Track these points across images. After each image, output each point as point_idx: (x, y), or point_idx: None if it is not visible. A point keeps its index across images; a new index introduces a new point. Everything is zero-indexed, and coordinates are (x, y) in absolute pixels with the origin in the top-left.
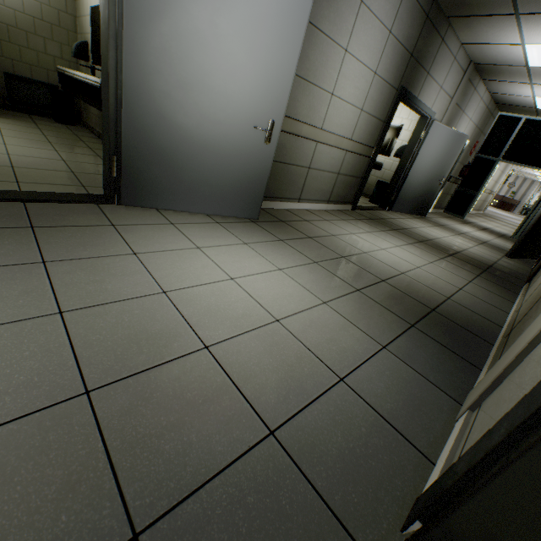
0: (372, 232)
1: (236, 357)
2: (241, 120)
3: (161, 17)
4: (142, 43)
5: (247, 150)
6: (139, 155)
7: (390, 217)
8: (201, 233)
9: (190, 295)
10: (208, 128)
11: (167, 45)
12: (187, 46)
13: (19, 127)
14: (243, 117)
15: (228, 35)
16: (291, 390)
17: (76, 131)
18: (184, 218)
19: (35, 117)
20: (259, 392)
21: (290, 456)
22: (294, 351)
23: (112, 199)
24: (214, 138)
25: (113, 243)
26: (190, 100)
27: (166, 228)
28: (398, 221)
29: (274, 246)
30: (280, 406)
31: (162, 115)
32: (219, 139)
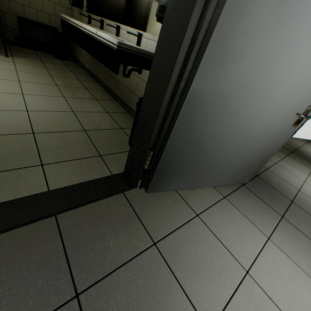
0: (310, 175)
1: None
2: (287, 106)
3: None
4: (243, 15)
5: (274, 133)
6: (179, 150)
7: (297, 146)
8: (228, 229)
9: None
10: (254, 117)
11: (271, 18)
12: (292, 19)
13: (31, 67)
14: (291, 103)
15: None
16: None
17: (71, 67)
18: (199, 197)
19: (40, 53)
20: None
21: None
22: None
23: (135, 184)
24: (254, 126)
25: (174, 303)
26: (255, 90)
27: (198, 230)
28: (305, 151)
29: (288, 234)
30: None
31: (219, 109)
32: (257, 127)
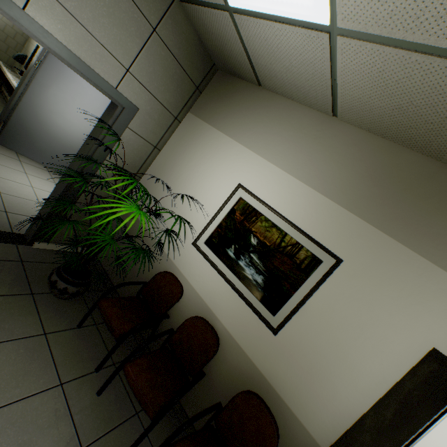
0: None
1: (10, 199)
2: (78, 134)
3: (50, 88)
4: (37, 92)
5: (78, 147)
6: (17, 127)
7: None
8: (34, 170)
9: (6, 181)
10: (59, 131)
11: (49, 97)
12: (59, 100)
13: None
14: (79, 134)
15: (80, 104)
16: (24, 212)
17: None
18: (30, 162)
19: None
20: (11, 206)
21: (8, 216)
22: (37, 209)
23: None
24: (61, 136)
25: None
26: (53, 118)
27: (15, 161)
28: None
29: None
30: (15, 211)
31: (37, 117)
32: (63, 137)
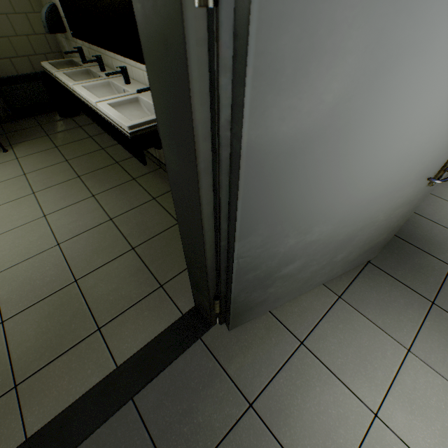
0: None
1: None
2: (408, 177)
3: (329, 83)
4: (276, 164)
5: (396, 206)
6: (252, 290)
7: None
8: (347, 353)
9: None
10: (353, 214)
11: (327, 137)
12: (367, 115)
13: (39, 156)
14: (414, 171)
15: None
16: None
17: (87, 127)
18: (301, 311)
19: (41, 119)
20: None
21: None
22: None
23: (213, 323)
24: (357, 220)
25: None
26: (340, 198)
27: (304, 367)
28: None
29: (440, 333)
30: None
31: (291, 239)
32: (363, 217)
